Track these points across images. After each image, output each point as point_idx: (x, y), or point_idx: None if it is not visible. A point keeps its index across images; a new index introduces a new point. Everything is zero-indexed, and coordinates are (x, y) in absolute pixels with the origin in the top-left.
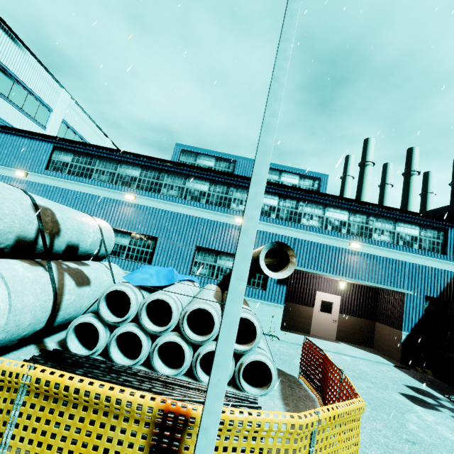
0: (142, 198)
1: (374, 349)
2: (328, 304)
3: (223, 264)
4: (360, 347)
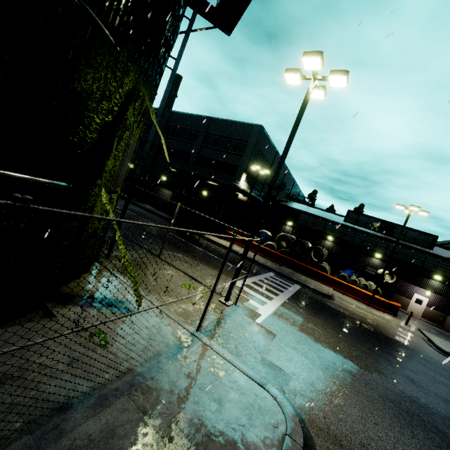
0: (335, 239)
1: (443, 327)
2: (420, 300)
3: (367, 271)
4: (433, 323)
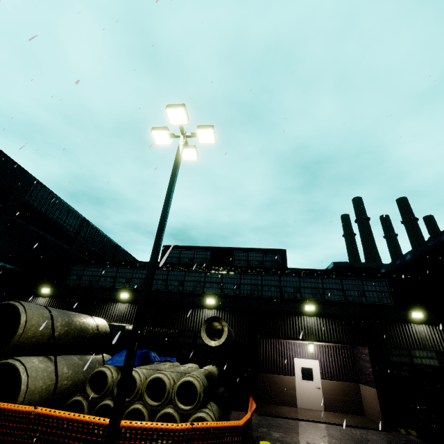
0: (134, 295)
1: (366, 416)
2: (308, 371)
3: (201, 342)
4: (348, 416)
